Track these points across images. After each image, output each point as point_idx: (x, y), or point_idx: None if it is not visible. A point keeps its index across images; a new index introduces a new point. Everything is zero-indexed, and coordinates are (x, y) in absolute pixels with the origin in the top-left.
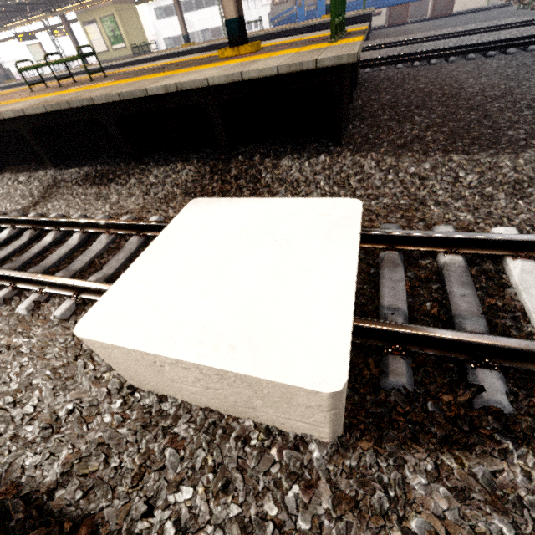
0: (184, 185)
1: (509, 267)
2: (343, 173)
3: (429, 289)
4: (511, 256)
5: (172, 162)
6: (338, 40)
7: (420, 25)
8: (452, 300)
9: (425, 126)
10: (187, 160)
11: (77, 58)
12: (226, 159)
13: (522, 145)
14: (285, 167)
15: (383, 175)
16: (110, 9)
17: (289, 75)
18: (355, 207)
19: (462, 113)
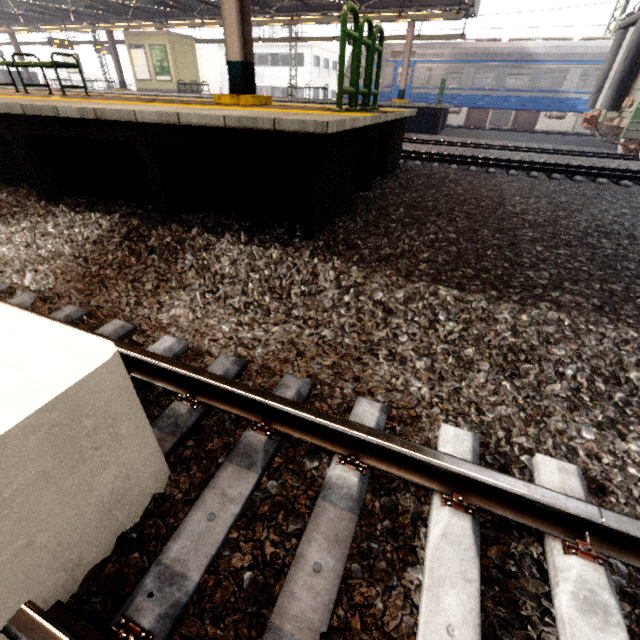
0: (81, 244)
1: (431, 518)
2: (287, 278)
3: (277, 532)
4: (442, 493)
5: (94, 211)
6: (349, 112)
7: (498, 133)
8: (291, 579)
9: (432, 239)
10: (114, 213)
11: (49, 64)
12: (158, 222)
13: (538, 294)
14: (219, 252)
15: (338, 294)
16: (163, 39)
17: (245, 132)
18: (86, 365)
19: (486, 233)
